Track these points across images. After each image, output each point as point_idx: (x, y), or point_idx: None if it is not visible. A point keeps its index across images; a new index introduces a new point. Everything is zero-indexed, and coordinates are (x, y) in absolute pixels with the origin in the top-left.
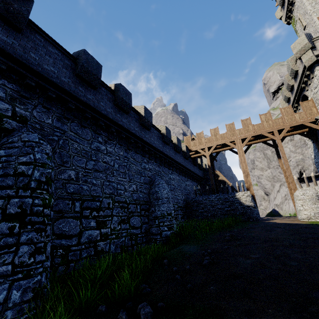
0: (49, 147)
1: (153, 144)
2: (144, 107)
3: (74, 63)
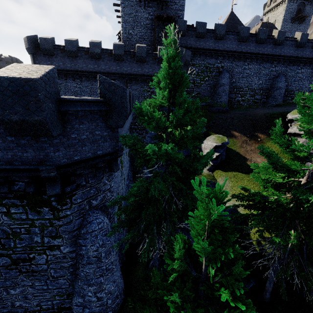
0: (228, 74)
1: (283, 53)
2: (278, 32)
3: (237, 36)
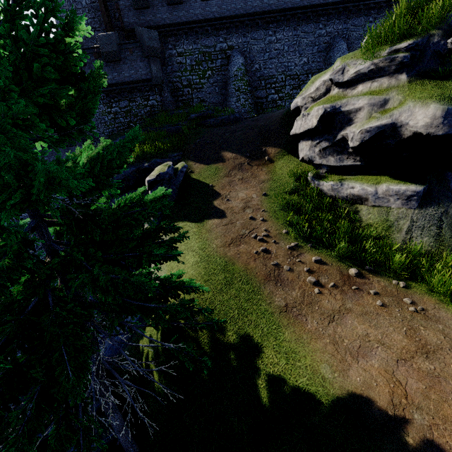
0: (242, 58)
1: None
2: None
3: None
